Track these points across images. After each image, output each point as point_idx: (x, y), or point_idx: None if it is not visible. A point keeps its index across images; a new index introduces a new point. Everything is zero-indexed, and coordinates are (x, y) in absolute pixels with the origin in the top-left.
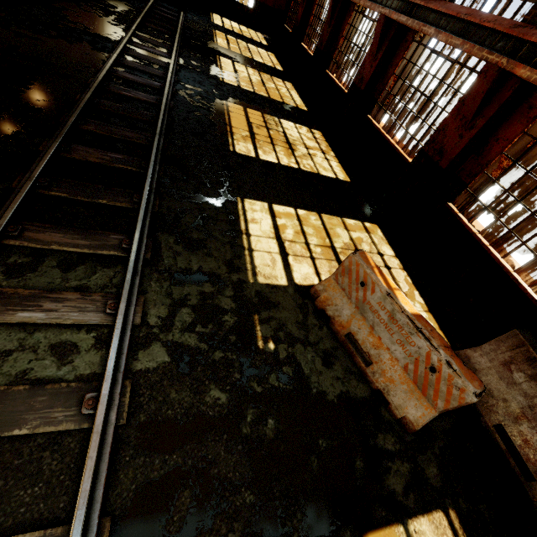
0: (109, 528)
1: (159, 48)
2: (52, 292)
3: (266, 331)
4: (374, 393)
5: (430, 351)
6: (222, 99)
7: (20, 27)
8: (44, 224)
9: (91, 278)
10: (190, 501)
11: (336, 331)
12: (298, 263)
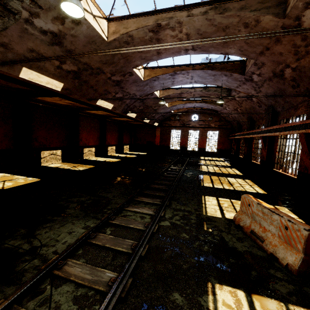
0: (147, 246)
1: (179, 166)
2: (142, 207)
3: (208, 226)
4: (270, 256)
5: (280, 218)
6: (200, 174)
7: (143, 167)
8: (142, 196)
9: (151, 207)
10: (171, 253)
11: (245, 231)
12: (228, 213)
